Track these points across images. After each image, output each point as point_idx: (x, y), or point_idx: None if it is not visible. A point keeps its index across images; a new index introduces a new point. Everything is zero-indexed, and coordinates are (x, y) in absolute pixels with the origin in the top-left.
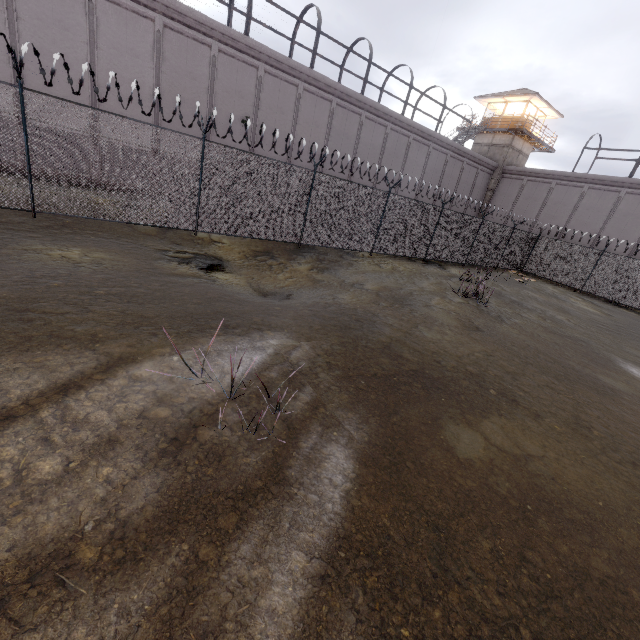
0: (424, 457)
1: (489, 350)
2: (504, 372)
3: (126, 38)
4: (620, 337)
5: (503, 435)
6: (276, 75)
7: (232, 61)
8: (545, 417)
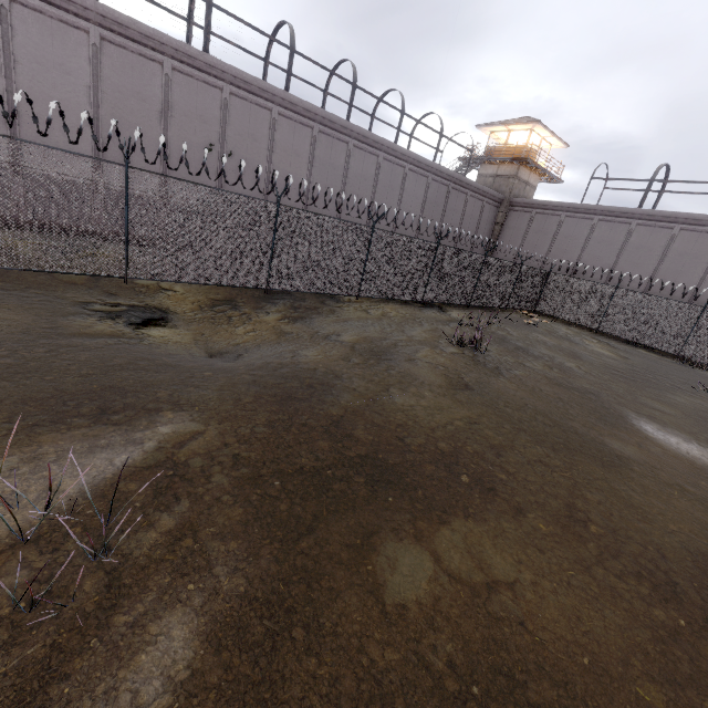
0: (328, 613)
1: (474, 415)
2: (487, 446)
3: (53, 51)
4: (635, 385)
5: (463, 551)
6: (245, 98)
7: (190, 81)
8: (529, 511)
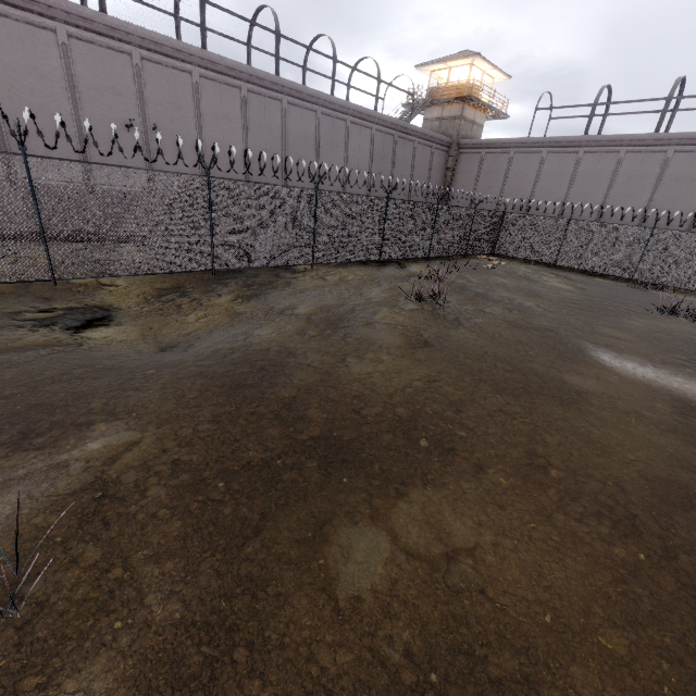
0: (274, 623)
1: (434, 373)
2: (447, 404)
3: None
4: (592, 315)
5: (422, 523)
6: (158, 61)
7: (92, 48)
8: (489, 467)
